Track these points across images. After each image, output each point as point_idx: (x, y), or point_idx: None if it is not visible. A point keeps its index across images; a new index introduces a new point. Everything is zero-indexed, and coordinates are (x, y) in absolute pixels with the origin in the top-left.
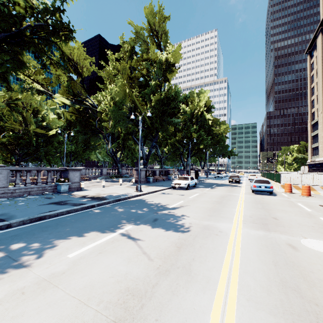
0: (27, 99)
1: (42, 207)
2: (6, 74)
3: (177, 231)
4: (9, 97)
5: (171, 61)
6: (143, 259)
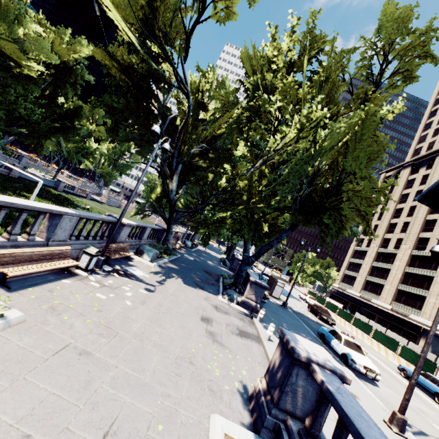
0: None
1: None
2: None
3: None
4: None
5: None
6: None
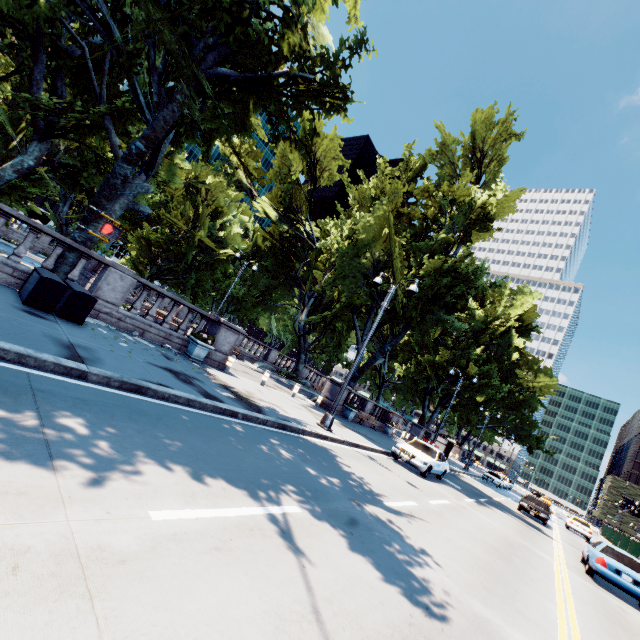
0: (216, 189)
1: (151, 368)
2: (212, 137)
3: (406, 594)
4: (194, 176)
5: (490, 212)
6: None
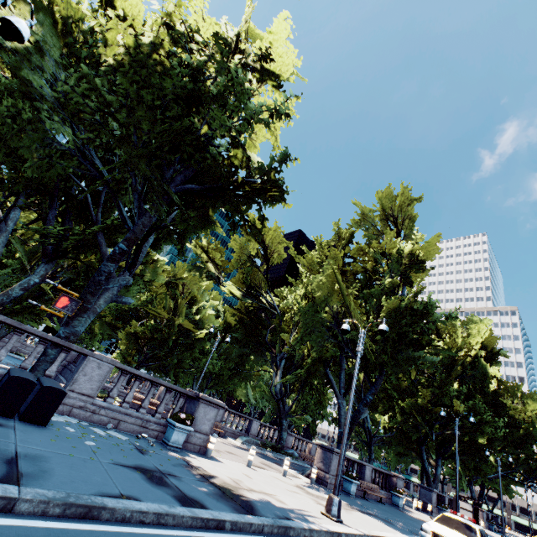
0: (191, 282)
1: (116, 471)
2: (184, 238)
3: None
4: (173, 275)
5: (419, 256)
6: None
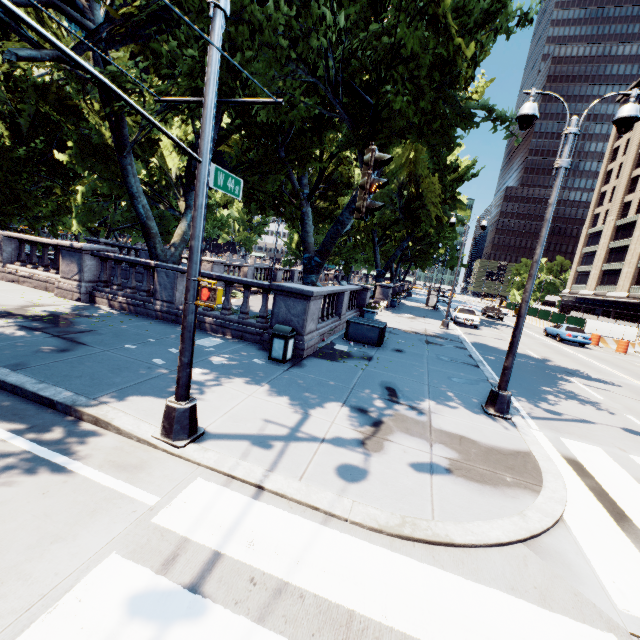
0: None
1: (438, 348)
2: None
3: (614, 385)
4: None
5: None
6: None
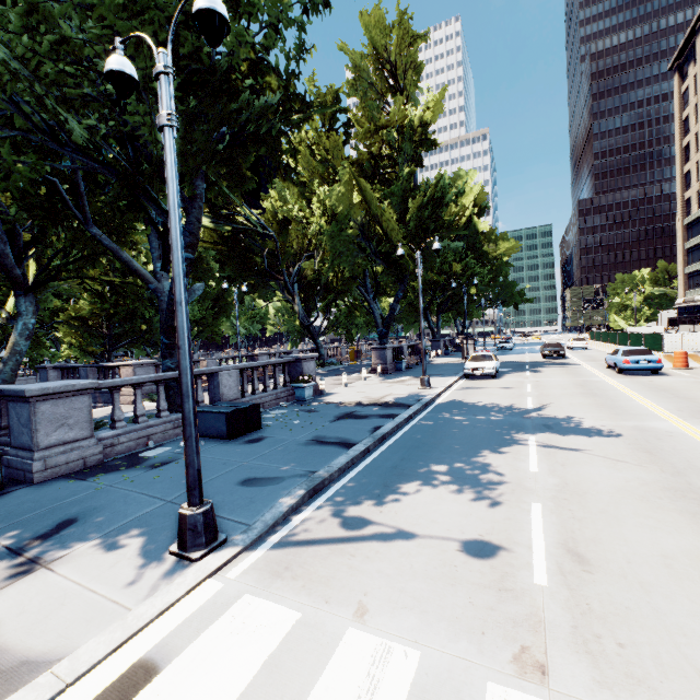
0: None
1: (344, 424)
2: None
3: (610, 437)
4: None
5: (427, 123)
6: (628, 466)
